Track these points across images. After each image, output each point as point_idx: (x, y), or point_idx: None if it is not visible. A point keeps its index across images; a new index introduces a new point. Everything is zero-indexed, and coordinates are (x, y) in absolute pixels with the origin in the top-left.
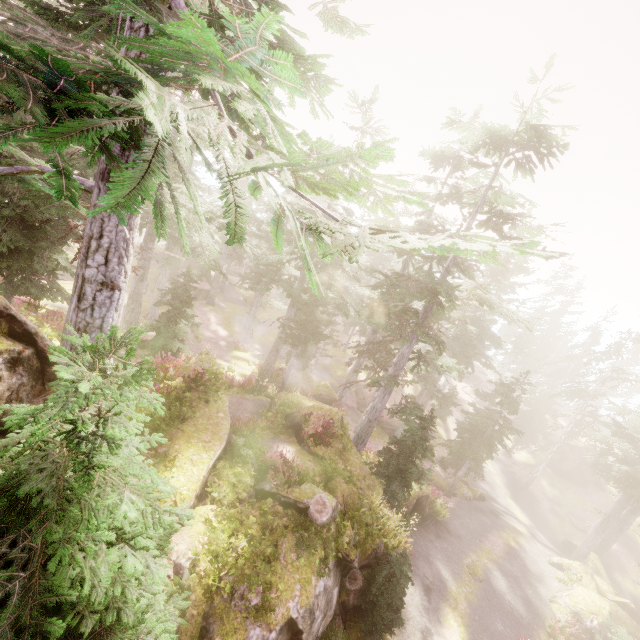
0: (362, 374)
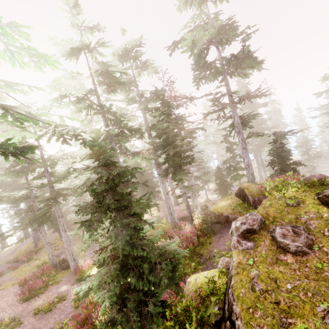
0: (145, 216)
